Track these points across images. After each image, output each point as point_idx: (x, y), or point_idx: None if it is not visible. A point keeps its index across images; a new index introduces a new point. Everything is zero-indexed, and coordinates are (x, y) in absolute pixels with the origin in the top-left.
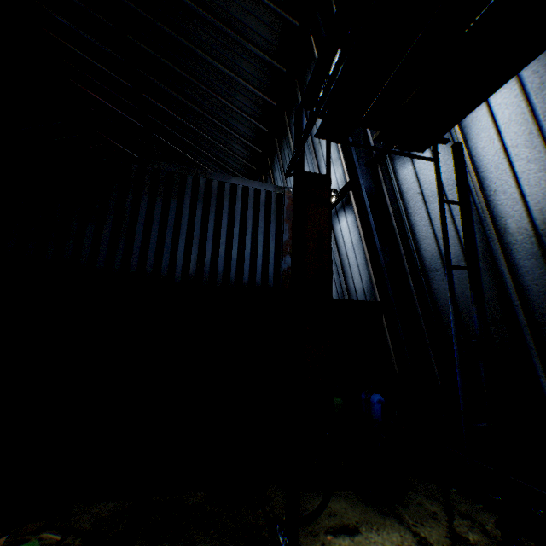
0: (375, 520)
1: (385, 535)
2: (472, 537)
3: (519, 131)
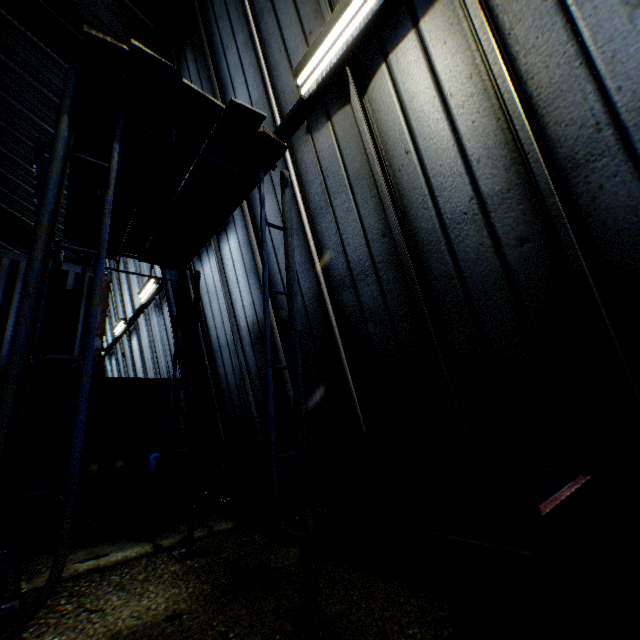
0: (129, 546)
1: (129, 550)
2: (198, 534)
3: (240, 267)
